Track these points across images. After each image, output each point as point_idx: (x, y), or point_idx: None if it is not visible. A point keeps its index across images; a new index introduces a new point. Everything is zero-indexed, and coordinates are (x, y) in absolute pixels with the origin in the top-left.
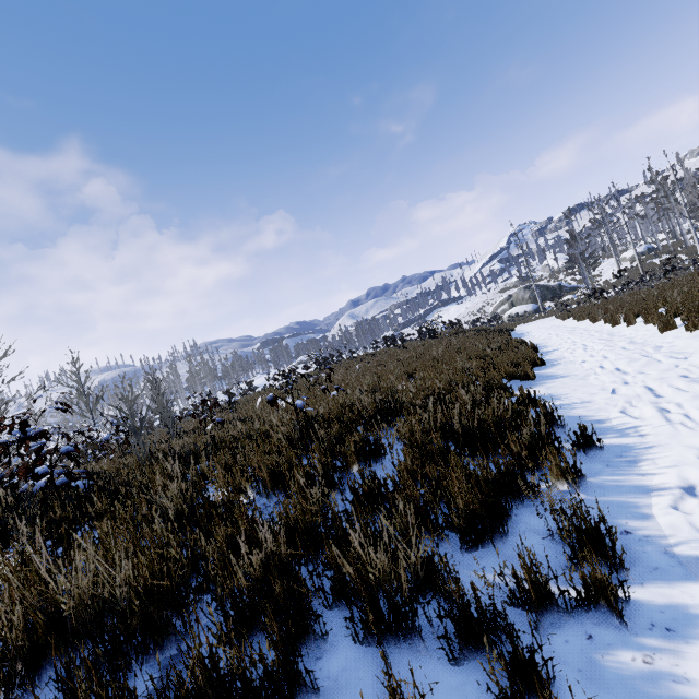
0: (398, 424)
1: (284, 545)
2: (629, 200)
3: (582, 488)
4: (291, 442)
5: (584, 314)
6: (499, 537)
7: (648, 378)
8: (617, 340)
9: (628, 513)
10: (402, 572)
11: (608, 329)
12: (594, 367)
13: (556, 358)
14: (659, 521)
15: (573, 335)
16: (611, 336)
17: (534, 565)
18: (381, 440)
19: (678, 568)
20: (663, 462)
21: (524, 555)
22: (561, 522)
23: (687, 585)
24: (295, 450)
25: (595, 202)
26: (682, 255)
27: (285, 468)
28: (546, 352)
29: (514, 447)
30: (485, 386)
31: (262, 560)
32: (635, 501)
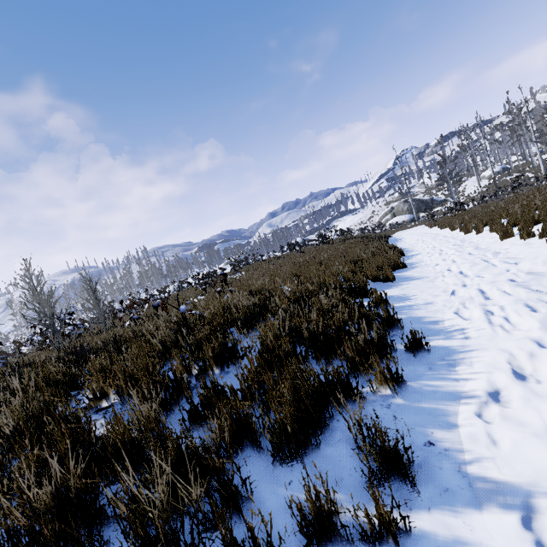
0: (257, 328)
1: (74, 479)
2: (490, 128)
3: (402, 393)
4: (165, 346)
5: (446, 223)
6: (312, 449)
7: (482, 282)
8: (466, 246)
9: (436, 422)
10: (159, 527)
11: (462, 236)
12: (443, 270)
13: (416, 262)
14: (461, 432)
15: (434, 241)
16: (462, 243)
17: (318, 498)
18: (240, 344)
19: (467, 491)
20: (477, 367)
21: (309, 488)
22: (367, 437)
23: (470, 515)
24: (152, 358)
25: (462, 130)
26: (529, 173)
27: (140, 375)
28: (411, 256)
29: (350, 352)
30: (348, 288)
31: (58, 491)
32: (444, 409)
